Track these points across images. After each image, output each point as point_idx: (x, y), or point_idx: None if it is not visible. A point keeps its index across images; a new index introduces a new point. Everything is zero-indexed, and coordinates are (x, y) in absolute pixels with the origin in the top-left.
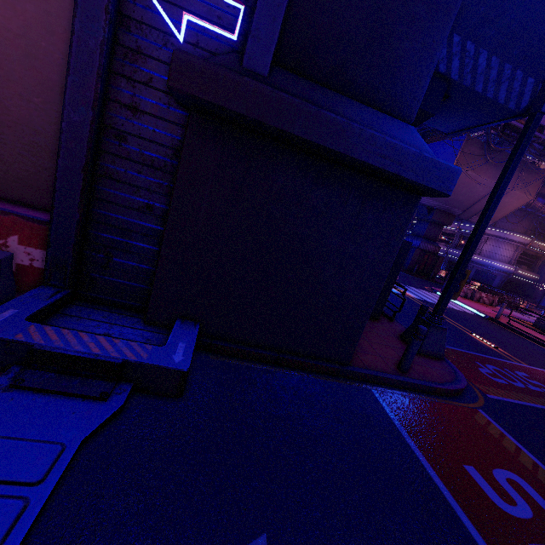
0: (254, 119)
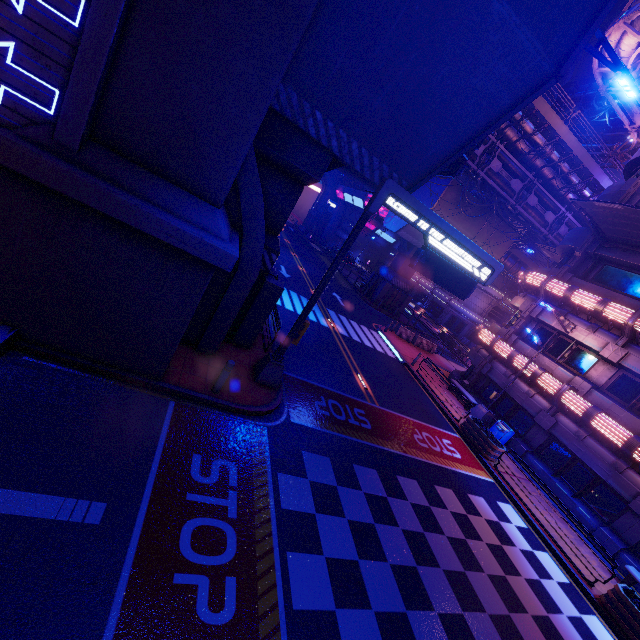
0: (53, 189)
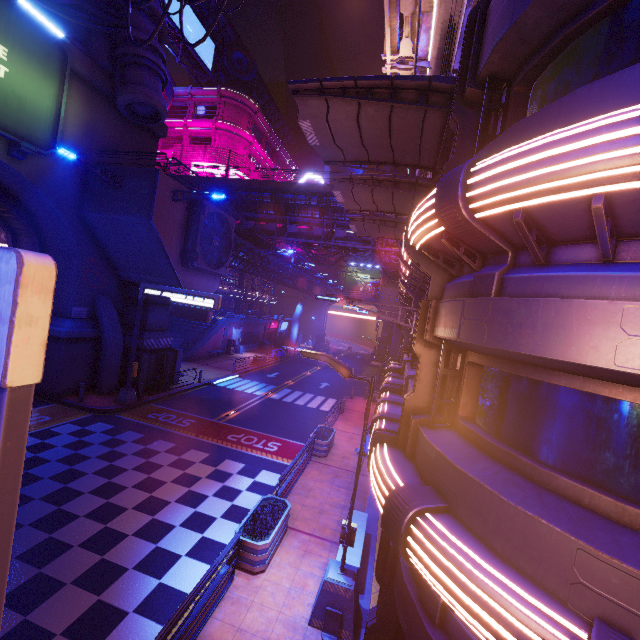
0: None
